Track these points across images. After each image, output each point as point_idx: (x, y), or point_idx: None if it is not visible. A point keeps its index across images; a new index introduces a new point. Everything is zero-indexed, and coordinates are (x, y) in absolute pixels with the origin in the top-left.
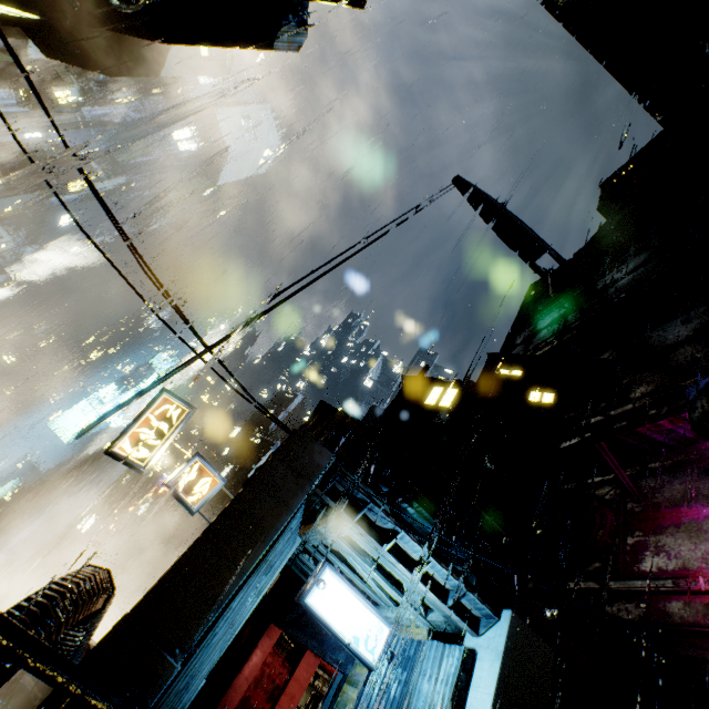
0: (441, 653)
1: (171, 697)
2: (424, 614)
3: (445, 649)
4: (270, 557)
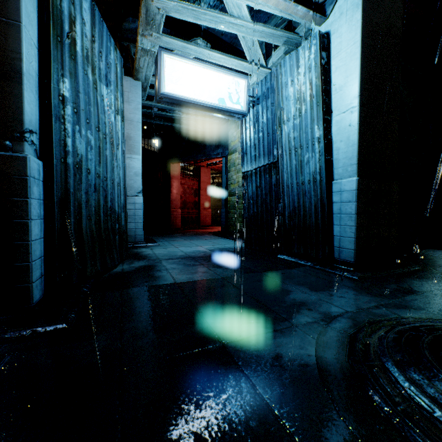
0: (295, 59)
1: (78, 195)
2: (265, 65)
3: (299, 53)
4: (77, 40)
